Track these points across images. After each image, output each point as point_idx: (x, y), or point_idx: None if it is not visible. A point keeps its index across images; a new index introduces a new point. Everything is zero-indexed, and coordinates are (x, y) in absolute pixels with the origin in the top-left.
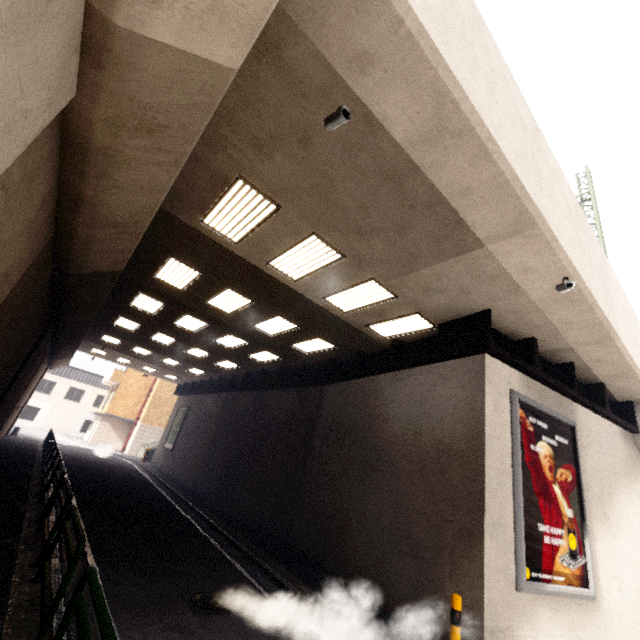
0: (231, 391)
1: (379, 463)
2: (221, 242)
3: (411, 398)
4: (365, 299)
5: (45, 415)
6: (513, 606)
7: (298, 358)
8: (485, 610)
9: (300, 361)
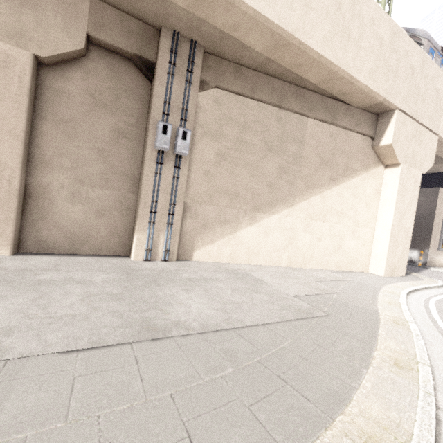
0: None
1: None
2: None
3: None
4: None
5: None
6: (436, 254)
7: None
8: (428, 254)
9: None
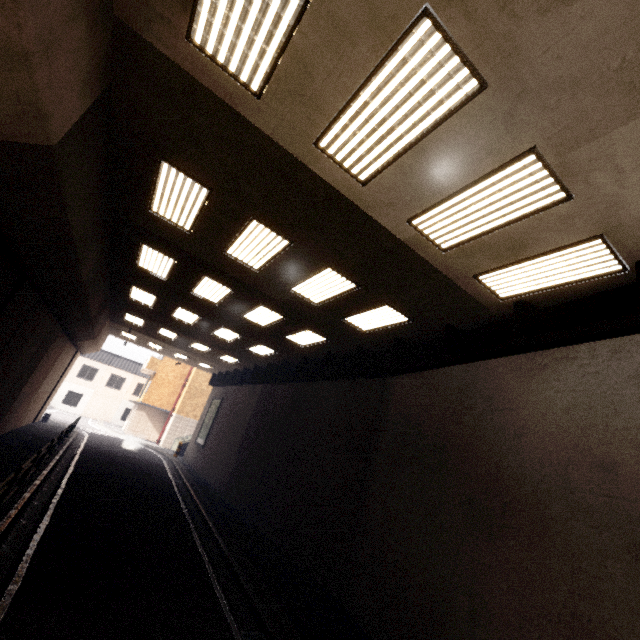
0: (266, 382)
1: (509, 513)
2: (232, 100)
3: (575, 400)
4: (495, 212)
5: (87, 402)
6: None
7: (351, 340)
8: None
9: (353, 344)
